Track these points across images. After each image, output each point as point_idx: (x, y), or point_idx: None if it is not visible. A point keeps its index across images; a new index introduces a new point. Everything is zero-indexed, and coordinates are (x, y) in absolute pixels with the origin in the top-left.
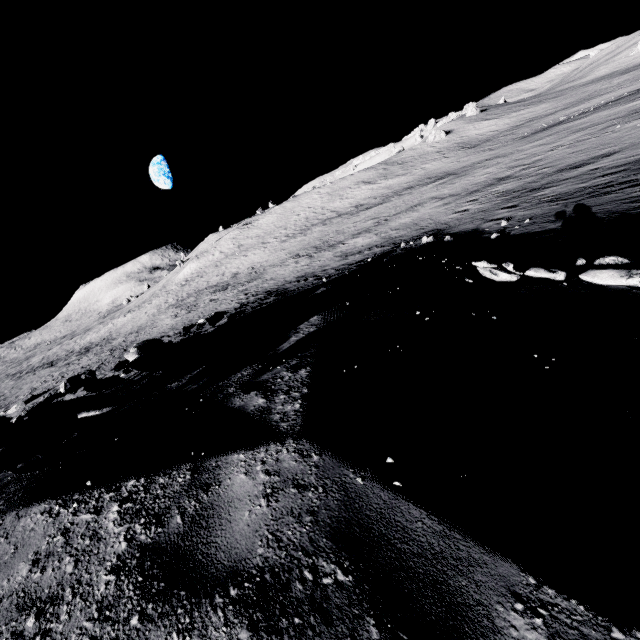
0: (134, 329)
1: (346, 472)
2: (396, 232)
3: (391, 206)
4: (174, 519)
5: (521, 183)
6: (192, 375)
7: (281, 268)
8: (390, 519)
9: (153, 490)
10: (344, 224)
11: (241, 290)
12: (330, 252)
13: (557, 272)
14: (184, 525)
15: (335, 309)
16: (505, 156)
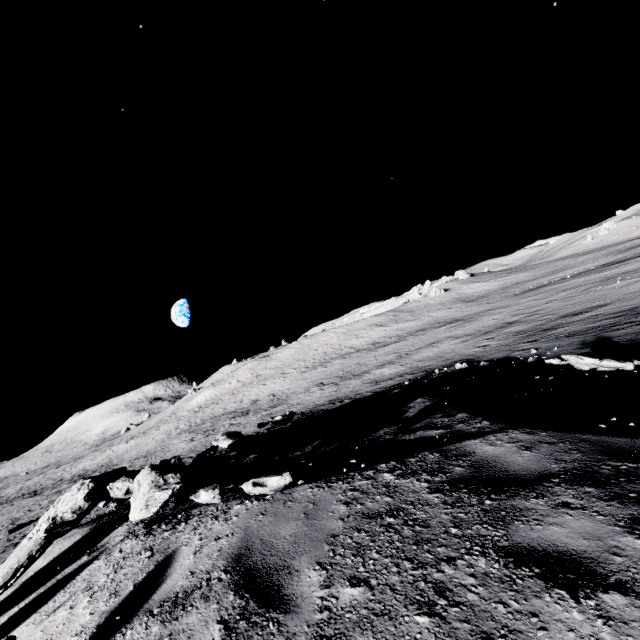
0: (141, 454)
1: (577, 435)
2: (422, 363)
3: (409, 343)
4: (455, 469)
5: (531, 325)
6: (314, 445)
7: (306, 394)
8: (638, 446)
9: (412, 463)
10: (364, 358)
11: (265, 414)
12: (357, 380)
13: (626, 362)
14: (469, 469)
15: (432, 395)
16: (505, 307)
